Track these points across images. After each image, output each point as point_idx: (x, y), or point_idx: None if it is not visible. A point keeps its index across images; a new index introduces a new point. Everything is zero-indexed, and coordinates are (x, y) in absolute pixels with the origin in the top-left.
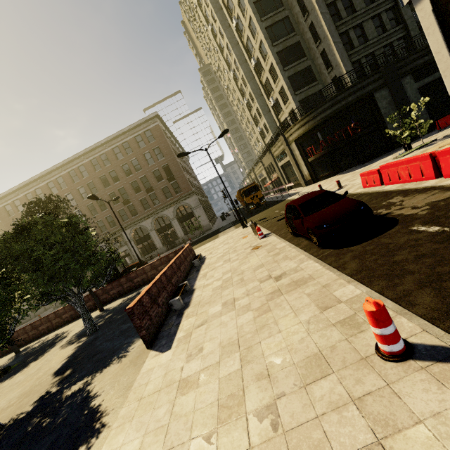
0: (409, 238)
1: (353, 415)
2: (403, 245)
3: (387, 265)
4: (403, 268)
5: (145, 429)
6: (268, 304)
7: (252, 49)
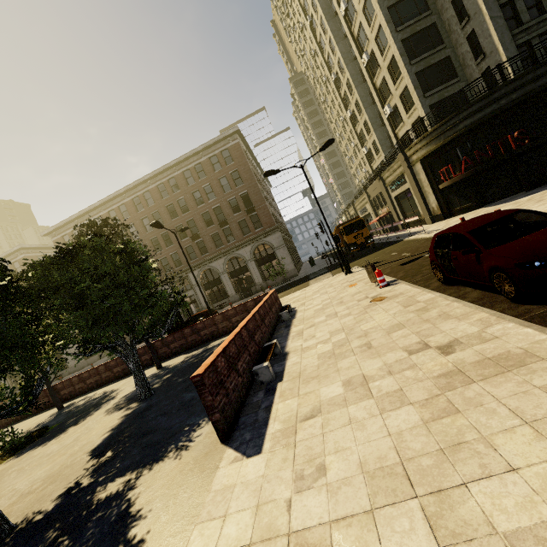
0: None
1: None
2: None
3: None
4: None
5: None
6: (448, 398)
7: (365, 41)
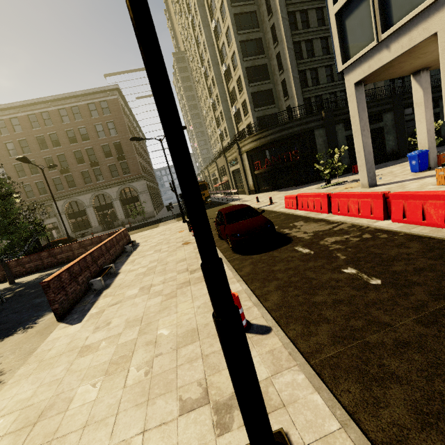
0: (290, 255)
1: (198, 364)
2: (283, 259)
3: (267, 272)
4: (275, 276)
5: (41, 382)
6: (177, 292)
7: (226, 55)
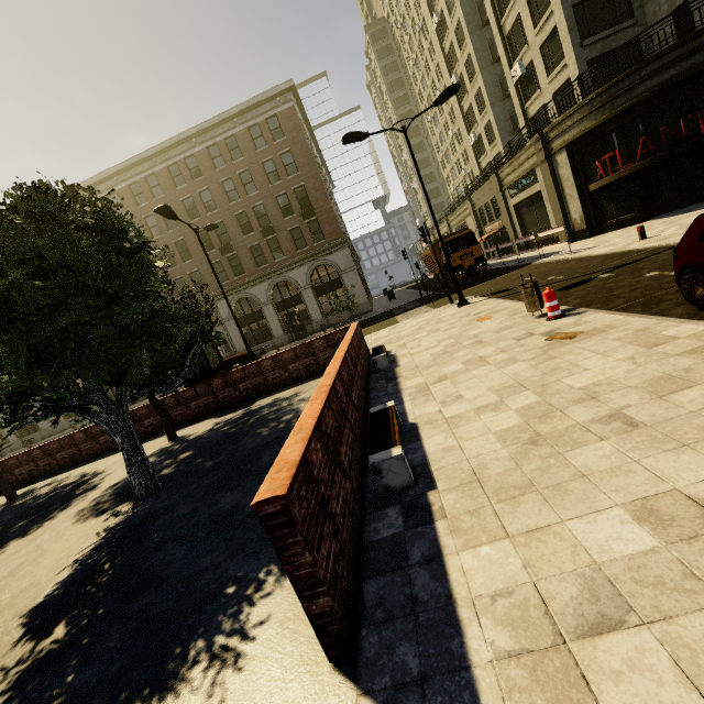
0: None
1: None
2: None
3: None
4: None
5: None
6: None
7: None
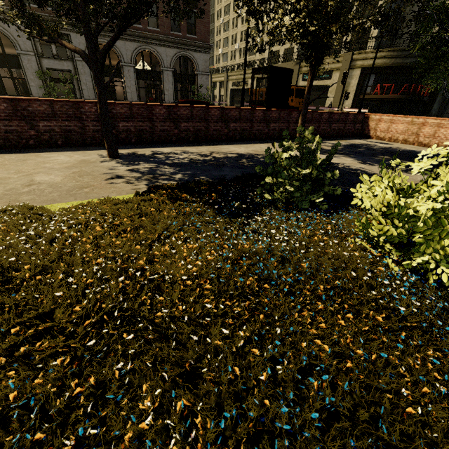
0: None
1: None
2: None
3: None
4: None
5: None
6: None
7: None
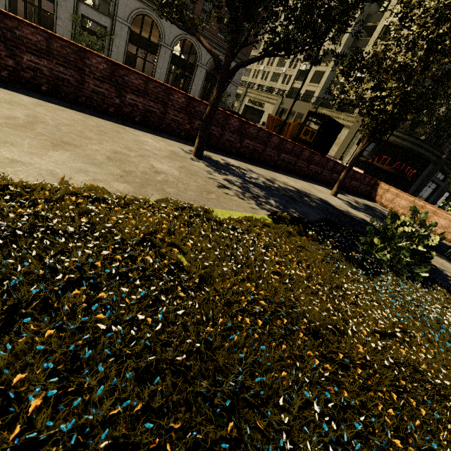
0: None
1: None
2: None
3: None
4: None
5: None
6: None
7: None
